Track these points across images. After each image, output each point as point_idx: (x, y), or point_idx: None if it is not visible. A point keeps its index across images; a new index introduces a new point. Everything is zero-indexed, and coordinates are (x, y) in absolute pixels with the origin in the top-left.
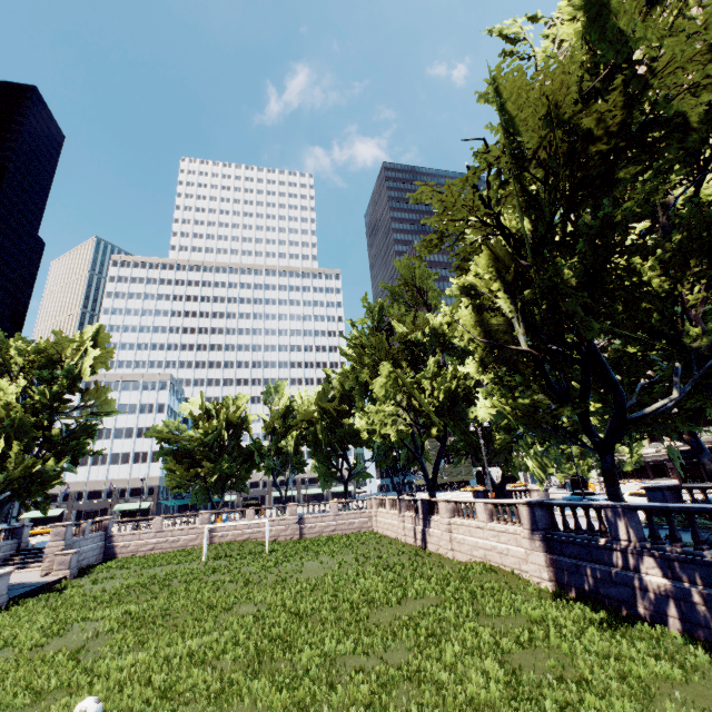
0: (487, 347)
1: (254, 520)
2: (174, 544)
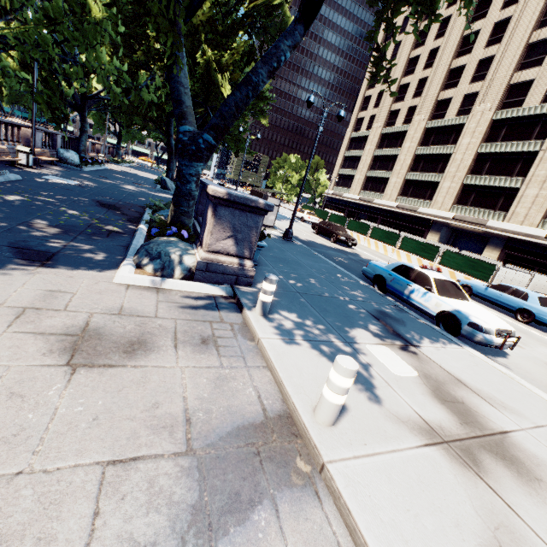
0: None
1: None
2: None
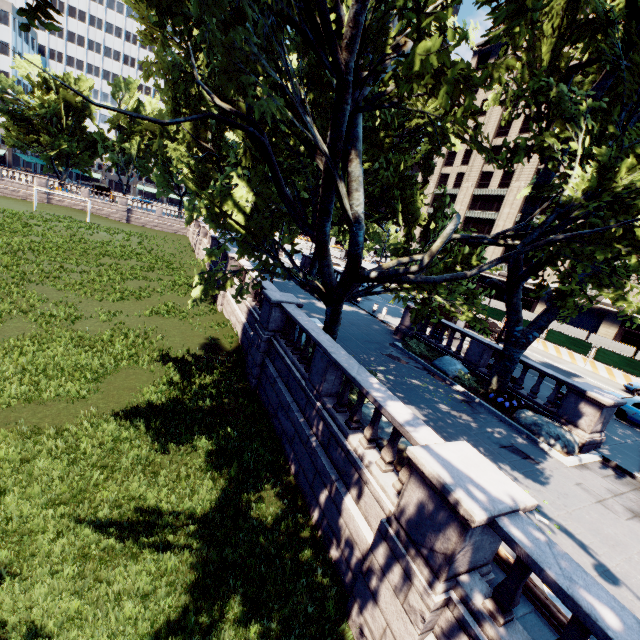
0: (194, 136)
1: (88, 198)
2: (14, 193)
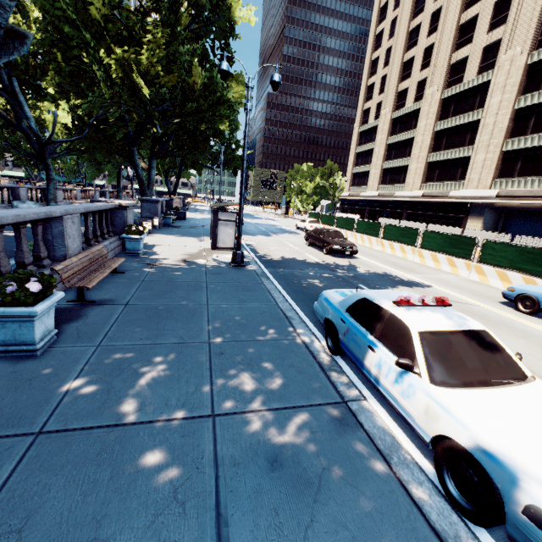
0: None
1: None
2: None
